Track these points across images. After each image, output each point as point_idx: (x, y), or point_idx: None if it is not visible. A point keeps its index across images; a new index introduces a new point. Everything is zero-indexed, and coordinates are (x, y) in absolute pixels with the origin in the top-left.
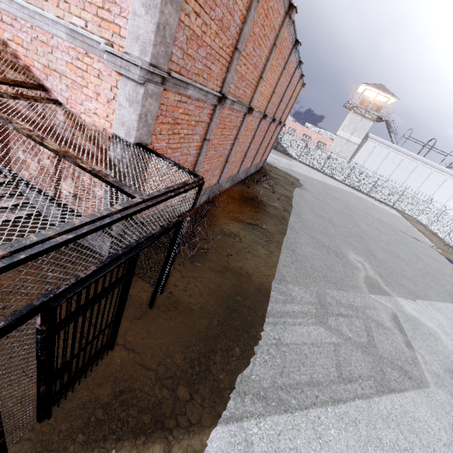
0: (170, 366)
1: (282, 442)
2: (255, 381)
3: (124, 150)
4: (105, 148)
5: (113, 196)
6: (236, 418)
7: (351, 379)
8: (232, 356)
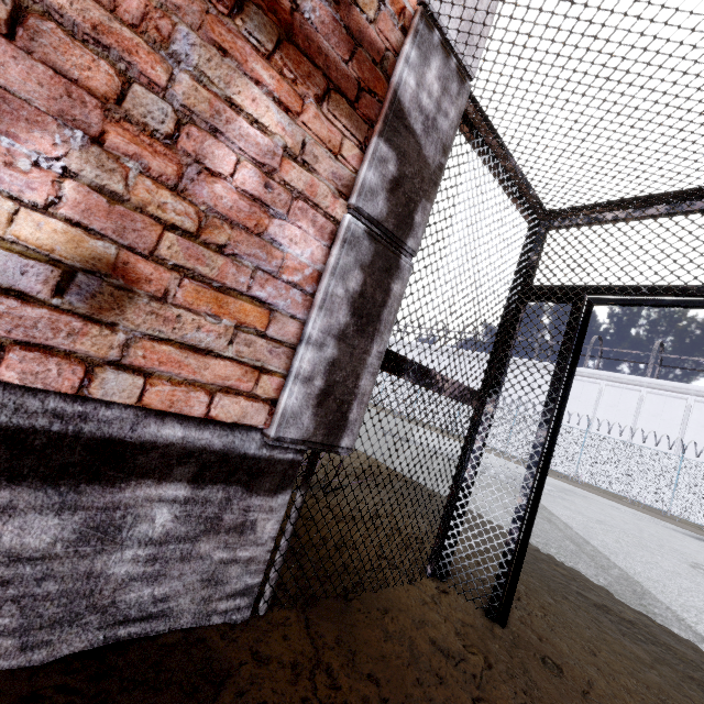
0: (670, 676)
1: (696, 614)
2: (611, 584)
3: (447, 85)
4: (373, 41)
5: (380, 261)
6: (703, 640)
7: (547, 518)
8: (574, 579)
